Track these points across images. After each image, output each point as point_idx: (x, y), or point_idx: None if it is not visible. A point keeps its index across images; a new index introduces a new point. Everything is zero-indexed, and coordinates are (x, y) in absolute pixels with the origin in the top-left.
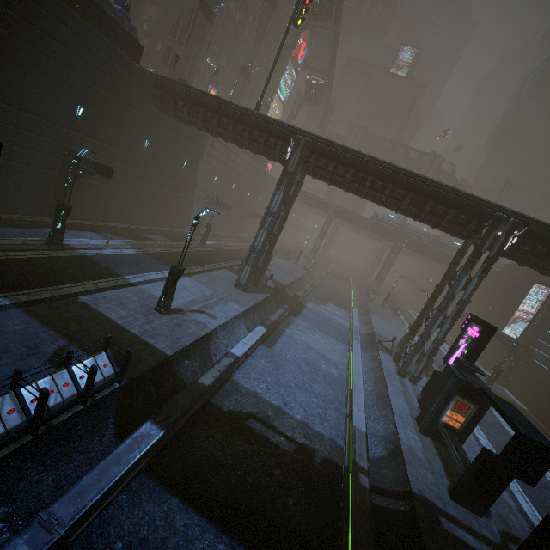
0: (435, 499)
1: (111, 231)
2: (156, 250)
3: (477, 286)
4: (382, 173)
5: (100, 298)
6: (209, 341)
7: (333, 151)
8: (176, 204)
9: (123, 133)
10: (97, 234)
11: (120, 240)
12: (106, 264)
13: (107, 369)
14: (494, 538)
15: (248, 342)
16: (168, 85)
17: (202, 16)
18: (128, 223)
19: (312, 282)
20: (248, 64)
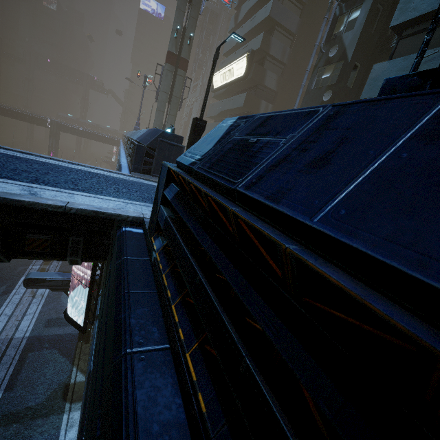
0: None
1: None
2: None
3: (56, 142)
4: (4, 108)
5: None
6: None
7: None
8: None
9: None
10: None
11: None
12: None
13: None
14: None
15: None
16: None
17: None
18: None
19: None
20: None
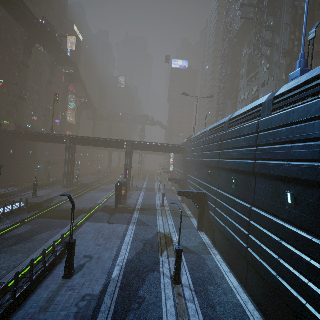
0: (110, 205)
1: (6, 186)
2: (28, 187)
3: (130, 160)
4: (94, 139)
5: (14, 199)
6: (52, 200)
7: (78, 138)
8: (32, 169)
9: (1, 152)
10: (2, 188)
11: (12, 188)
12: (11, 193)
13: (23, 204)
14: (121, 206)
15: (66, 198)
16: (15, 131)
17: (20, 100)
18: (12, 182)
19: (105, 179)
20: (47, 106)
